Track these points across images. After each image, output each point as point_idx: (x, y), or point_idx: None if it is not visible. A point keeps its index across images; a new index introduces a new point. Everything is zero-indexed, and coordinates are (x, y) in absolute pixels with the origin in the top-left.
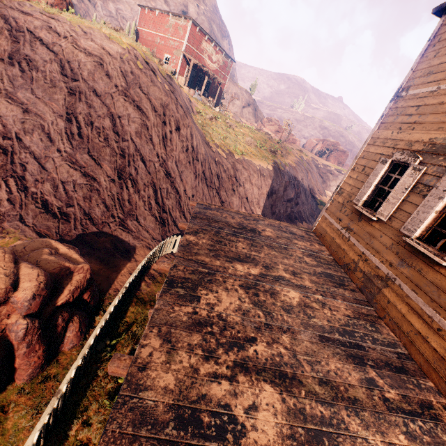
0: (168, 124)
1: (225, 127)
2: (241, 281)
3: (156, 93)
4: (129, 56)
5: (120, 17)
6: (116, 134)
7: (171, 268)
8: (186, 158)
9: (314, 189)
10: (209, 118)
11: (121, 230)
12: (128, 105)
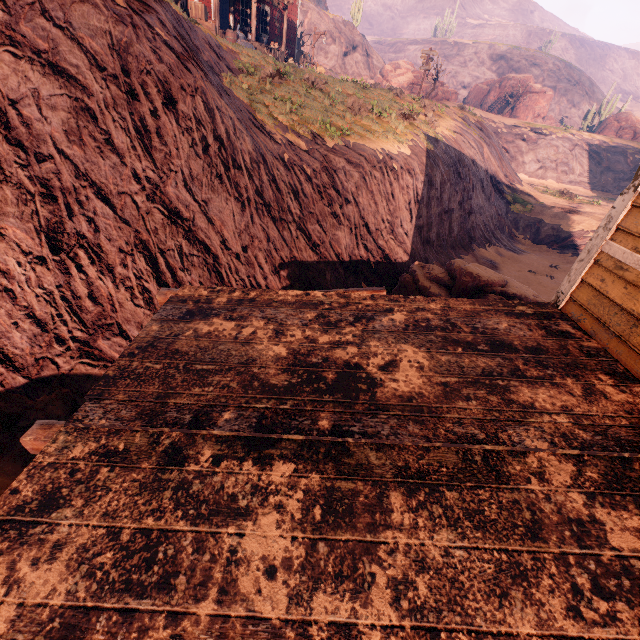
0: (143, 95)
1: (303, 88)
2: None
3: (91, 22)
4: None
5: None
6: (18, 147)
7: None
8: (208, 169)
9: (498, 176)
10: (266, 76)
11: (87, 366)
12: (27, 67)
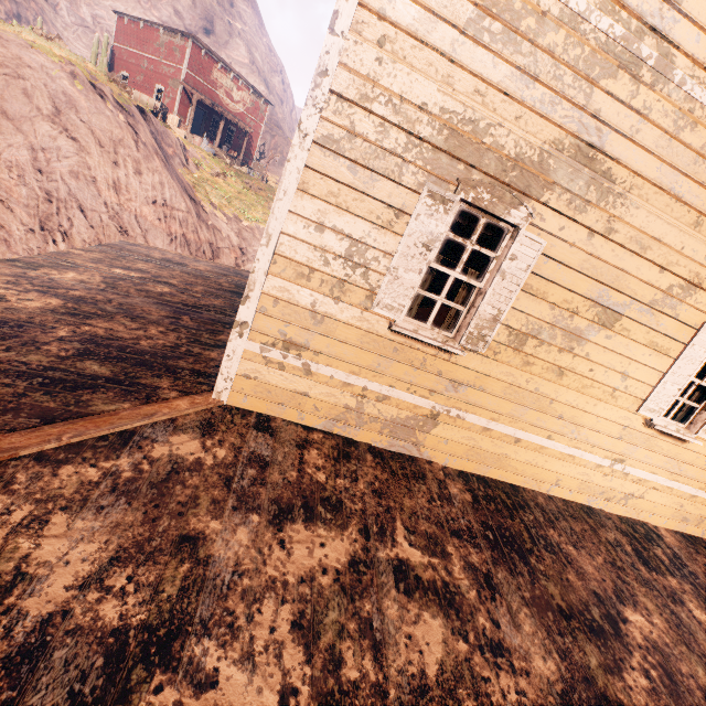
0: (123, 165)
1: (242, 188)
2: (108, 275)
3: (103, 124)
4: (62, 72)
5: (101, 29)
6: (38, 171)
7: (25, 257)
8: (153, 213)
9: None
10: (215, 173)
11: None
12: (58, 135)
